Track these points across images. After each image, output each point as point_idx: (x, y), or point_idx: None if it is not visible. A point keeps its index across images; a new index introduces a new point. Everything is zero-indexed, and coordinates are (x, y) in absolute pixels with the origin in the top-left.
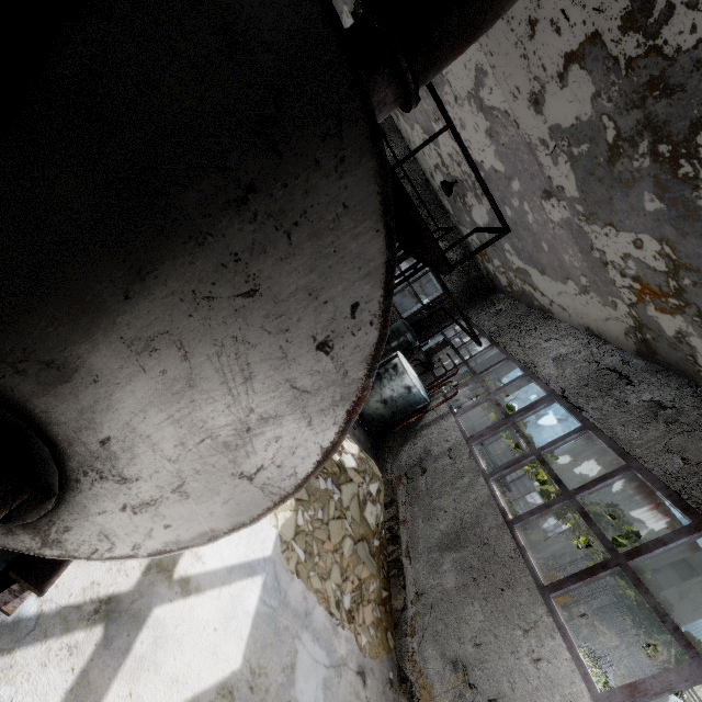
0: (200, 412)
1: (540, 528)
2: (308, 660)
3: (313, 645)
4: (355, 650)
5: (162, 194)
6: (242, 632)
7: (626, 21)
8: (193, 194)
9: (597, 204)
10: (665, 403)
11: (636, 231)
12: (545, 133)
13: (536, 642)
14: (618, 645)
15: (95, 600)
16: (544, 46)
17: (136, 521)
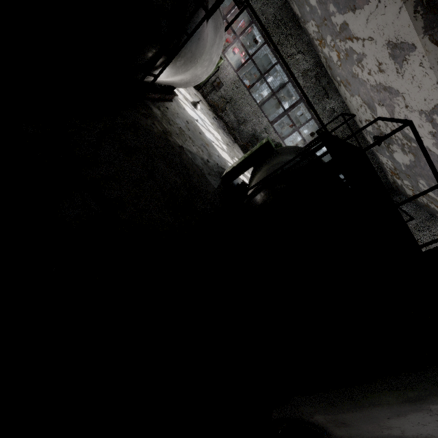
0: None
1: None
2: None
3: None
4: None
5: (423, 404)
6: None
7: None
8: (436, 406)
9: None
10: None
11: None
12: None
13: None
14: None
15: None
16: None
17: None
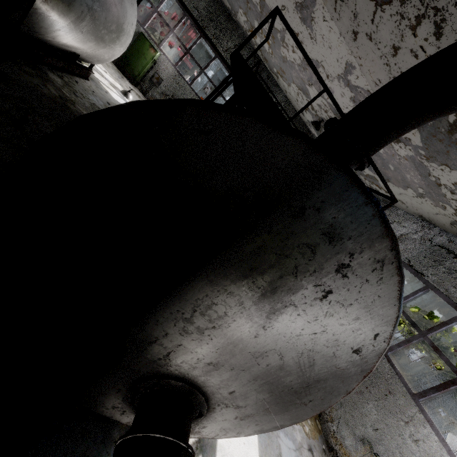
0: (284, 379)
1: None
2: (286, 449)
3: (285, 439)
4: (304, 436)
5: (282, 296)
6: (255, 441)
7: None
8: (298, 295)
9: (436, 152)
10: None
11: None
12: None
13: (414, 429)
14: None
15: (194, 442)
16: (404, 62)
17: (241, 423)
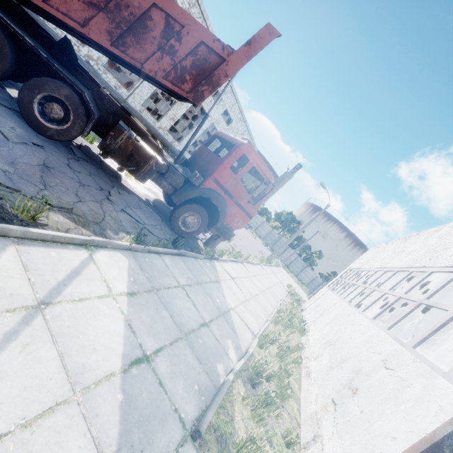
0: None
1: (264, 232)
2: None
3: None
4: None
5: None
6: None
7: None
8: None
9: None
10: None
11: None
12: None
13: None
14: (301, 269)
15: None
16: None
17: None
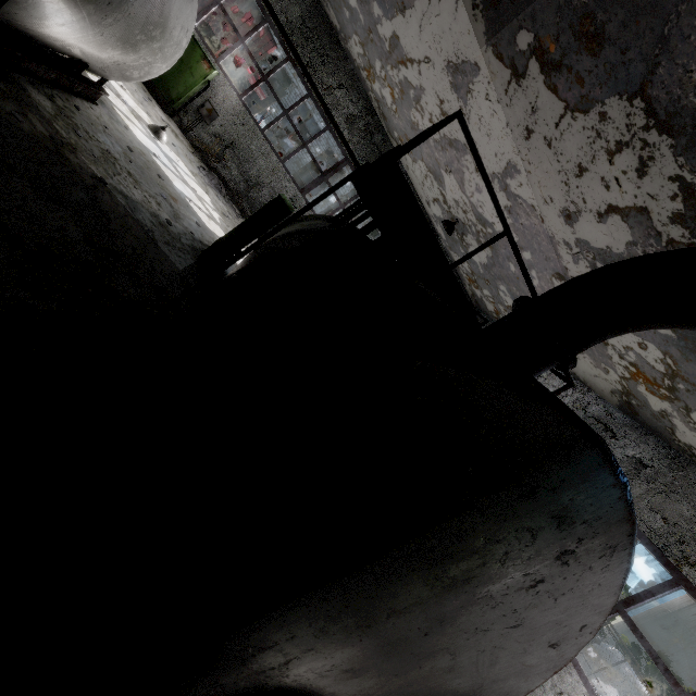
0: (450, 682)
1: None
2: None
3: None
4: None
5: (478, 587)
6: None
7: (677, 217)
8: (499, 585)
9: None
10: (645, 461)
11: (643, 338)
12: (571, 239)
13: (558, 677)
14: None
15: None
16: (589, 188)
17: None
